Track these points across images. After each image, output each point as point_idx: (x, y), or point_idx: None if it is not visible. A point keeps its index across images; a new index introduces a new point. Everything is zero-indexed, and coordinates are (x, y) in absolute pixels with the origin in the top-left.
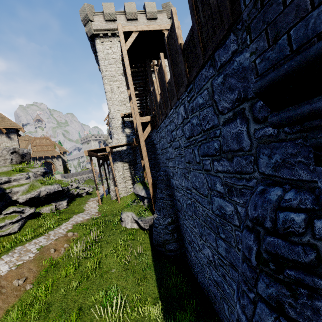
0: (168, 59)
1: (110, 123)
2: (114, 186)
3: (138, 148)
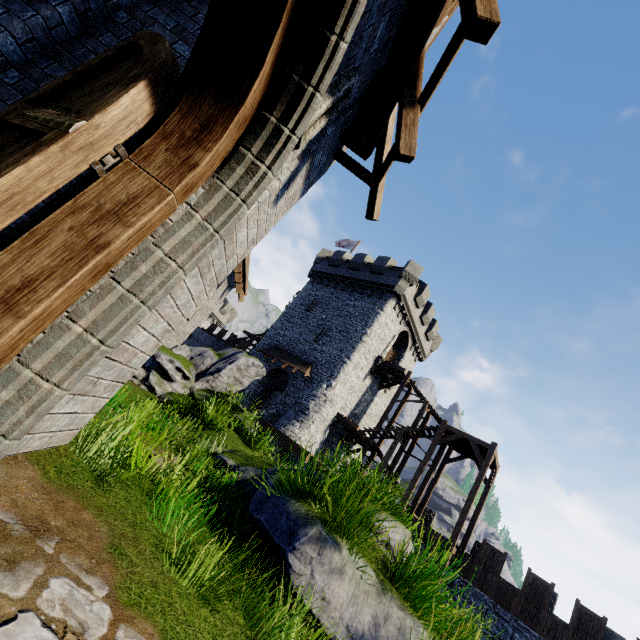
0: (573, 617)
1: (321, 402)
2: None
3: None
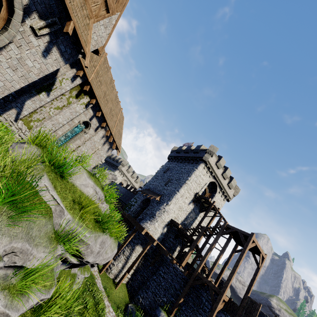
0: None
1: (162, 212)
2: (122, 265)
3: (172, 266)
